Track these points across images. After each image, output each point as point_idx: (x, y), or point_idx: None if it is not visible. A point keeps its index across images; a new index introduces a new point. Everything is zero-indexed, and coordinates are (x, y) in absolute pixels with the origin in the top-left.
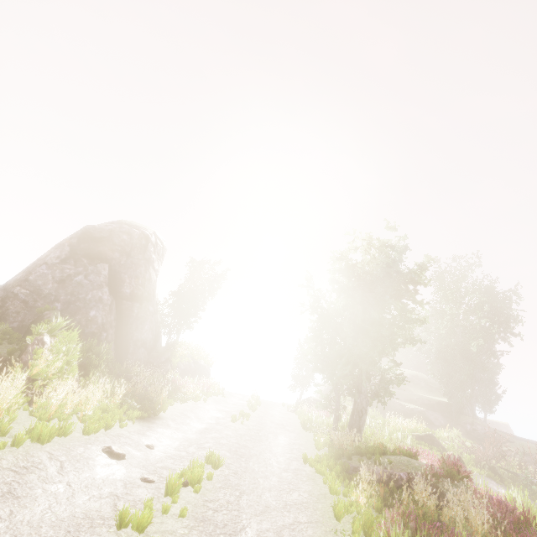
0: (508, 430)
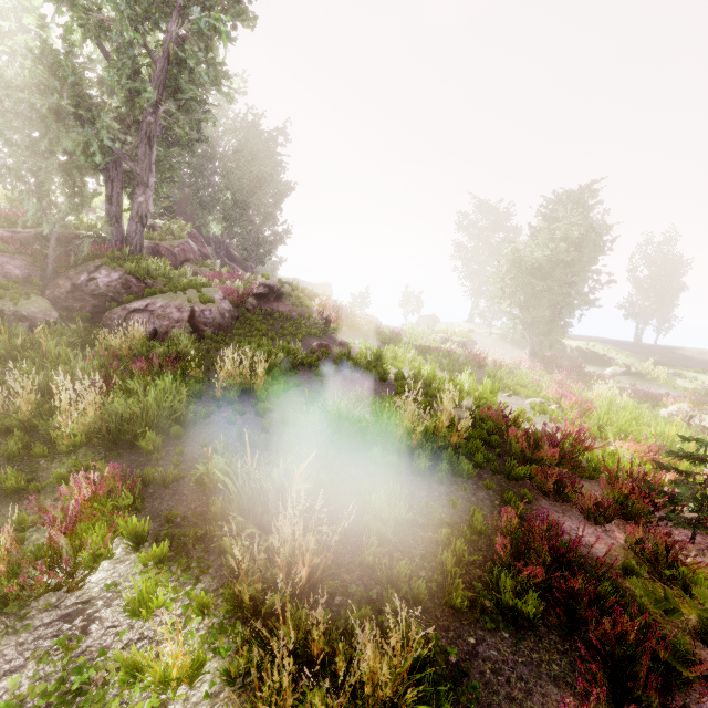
0: (326, 290)
